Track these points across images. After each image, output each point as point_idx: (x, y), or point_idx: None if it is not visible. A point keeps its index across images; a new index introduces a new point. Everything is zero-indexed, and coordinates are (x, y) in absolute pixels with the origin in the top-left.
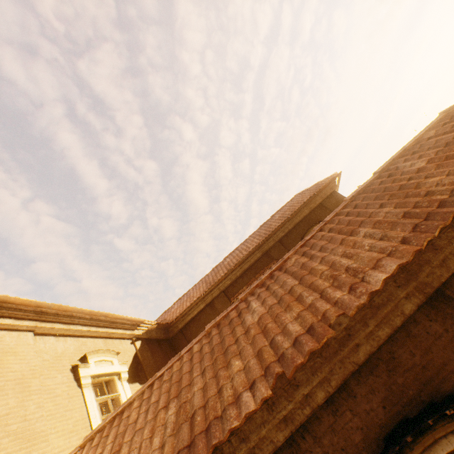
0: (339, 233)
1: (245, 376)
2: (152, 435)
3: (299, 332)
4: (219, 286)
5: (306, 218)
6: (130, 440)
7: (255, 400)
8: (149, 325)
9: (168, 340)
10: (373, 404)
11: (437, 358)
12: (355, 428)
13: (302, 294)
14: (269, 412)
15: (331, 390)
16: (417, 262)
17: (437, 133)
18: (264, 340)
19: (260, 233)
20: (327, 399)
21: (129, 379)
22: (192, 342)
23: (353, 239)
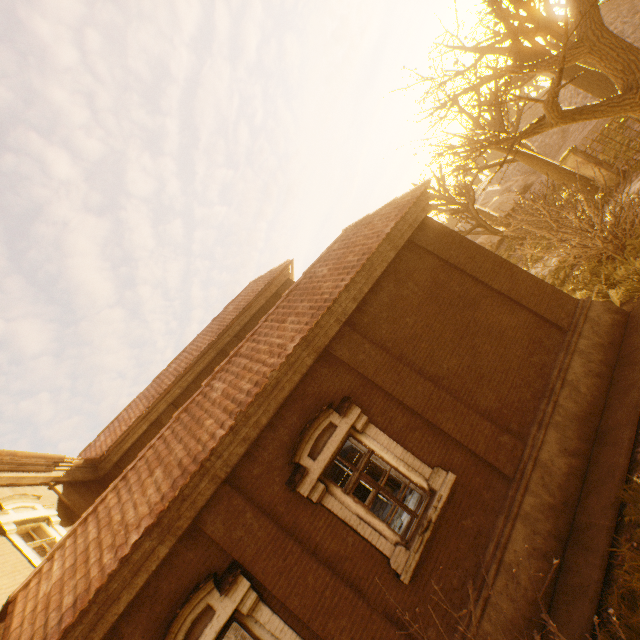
0: (277, 322)
1: (217, 424)
2: (145, 493)
3: (250, 388)
4: (167, 397)
5: (263, 308)
6: (119, 511)
7: (225, 430)
8: (71, 464)
9: (99, 481)
10: (295, 419)
11: (325, 387)
12: (286, 434)
13: (252, 366)
14: (234, 436)
15: (271, 415)
16: (312, 335)
17: (338, 247)
18: (228, 401)
19: (213, 329)
20: (270, 425)
21: (61, 523)
22: (162, 431)
23: (284, 326)
